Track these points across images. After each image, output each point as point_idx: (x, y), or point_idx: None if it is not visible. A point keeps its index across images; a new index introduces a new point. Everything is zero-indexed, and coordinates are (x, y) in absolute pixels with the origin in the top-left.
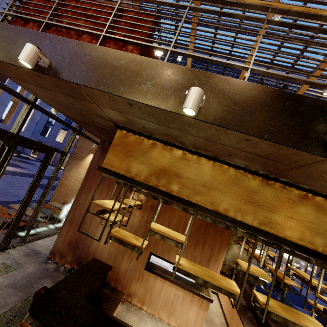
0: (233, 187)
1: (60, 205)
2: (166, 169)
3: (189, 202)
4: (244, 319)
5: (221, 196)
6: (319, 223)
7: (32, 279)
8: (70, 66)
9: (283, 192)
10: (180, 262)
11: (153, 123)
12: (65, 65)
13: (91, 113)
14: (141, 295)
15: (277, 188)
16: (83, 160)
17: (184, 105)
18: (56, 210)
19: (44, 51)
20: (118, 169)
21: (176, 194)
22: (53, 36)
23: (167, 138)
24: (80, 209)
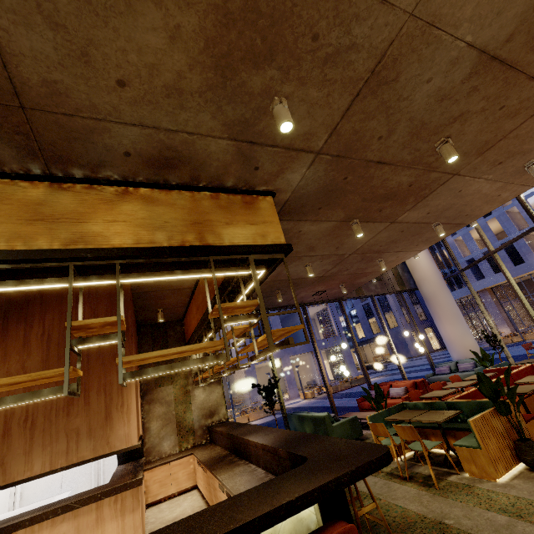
0: None
1: None
2: None
3: None
4: (218, 469)
5: None
6: (154, 217)
7: None
8: None
9: (91, 194)
10: None
11: None
12: None
13: None
14: None
15: (79, 191)
16: None
17: None
18: None
19: None
20: None
21: None
22: None
23: None
24: None
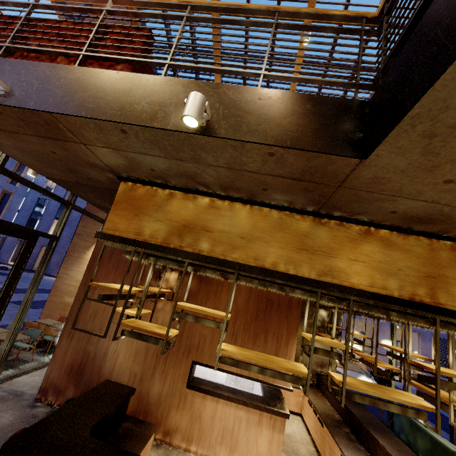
0: (279, 233)
1: (54, 321)
2: (190, 223)
3: (225, 260)
4: (338, 437)
5: (266, 248)
6: (389, 262)
7: (9, 432)
8: (40, 92)
9: (340, 230)
10: (224, 348)
11: (160, 158)
12: (33, 92)
13: (81, 163)
14: (185, 428)
15: (332, 226)
16: (86, 252)
17: (182, 114)
18: (48, 329)
19: (3, 79)
20: (126, 233)
21: (207, 254)
22: (16, 60)
23: (185, 181)
24: (83, 315)
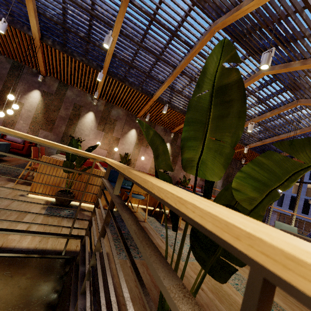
0: None
1: None
2: None
3: None
4: None
5: None
6: None
7: None
8: None
9: None
10: None
11: None
12: None
13: None
14: None
15: None
16: None
17: None
18: None
19: None
20: None
21: None
22: None
23: None
24: None
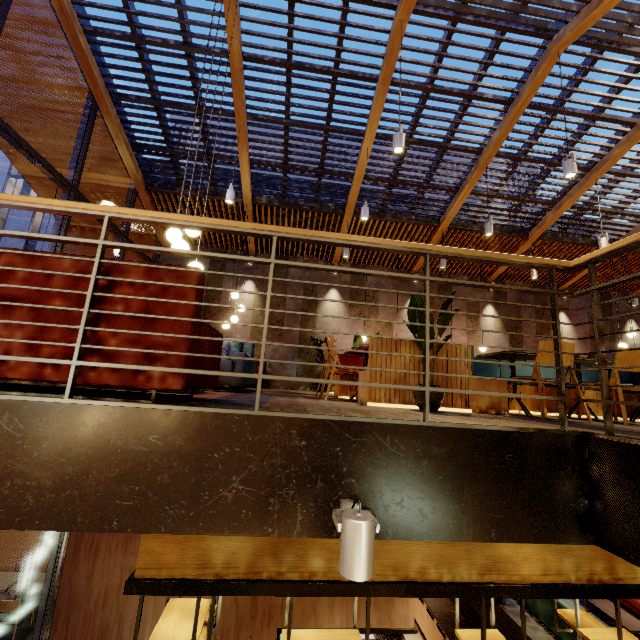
0: None
1: (11, 577)
2: None
3: (354, 585)
4: None
5: (407, 547)
6: None
7: None
8: None
9: None
10: None
11: None
12: None
13: None
14: None
15: None
16: None
17: (345, 570)
18: (6, 604)
19: None
20: (180, 569)
21: (324, 578)
22: None
23: None
24: (82, 606)
